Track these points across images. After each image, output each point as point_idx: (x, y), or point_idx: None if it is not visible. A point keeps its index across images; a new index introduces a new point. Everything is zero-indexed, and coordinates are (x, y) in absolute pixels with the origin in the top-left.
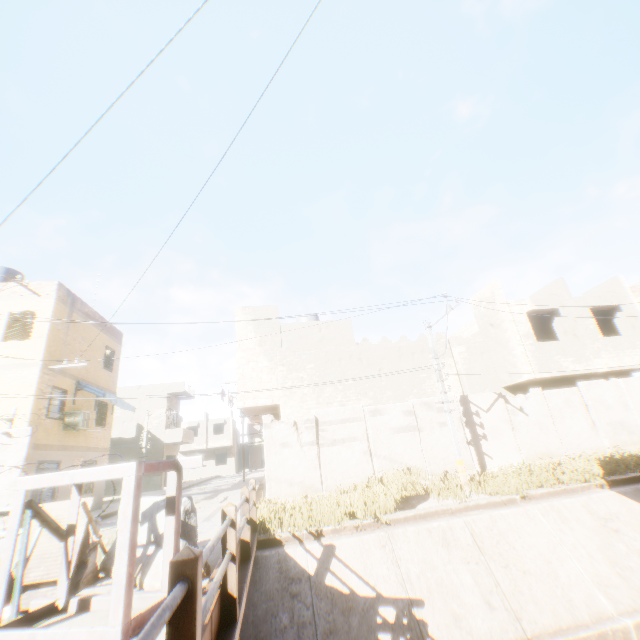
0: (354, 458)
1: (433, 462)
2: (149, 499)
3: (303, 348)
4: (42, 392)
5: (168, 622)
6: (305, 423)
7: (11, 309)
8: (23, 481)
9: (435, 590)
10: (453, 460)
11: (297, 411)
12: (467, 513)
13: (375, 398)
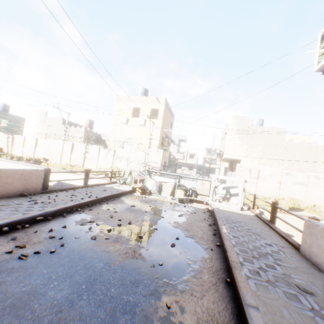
0: (271, 188)
1: (308, 200)
2: (226, 185)
3: (257, 138)
4: (160, 138)
5: (272, 210)
6: (254, 170)
7: (151, 107)
8: (213, 176)
9: (298, 235)
10: (319, 202)
11: (248, 164)
12: (320, 221)
13: (287, 167)
